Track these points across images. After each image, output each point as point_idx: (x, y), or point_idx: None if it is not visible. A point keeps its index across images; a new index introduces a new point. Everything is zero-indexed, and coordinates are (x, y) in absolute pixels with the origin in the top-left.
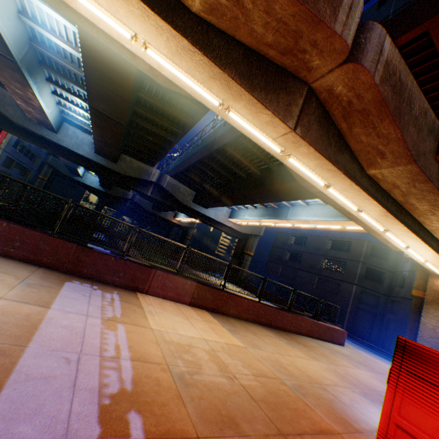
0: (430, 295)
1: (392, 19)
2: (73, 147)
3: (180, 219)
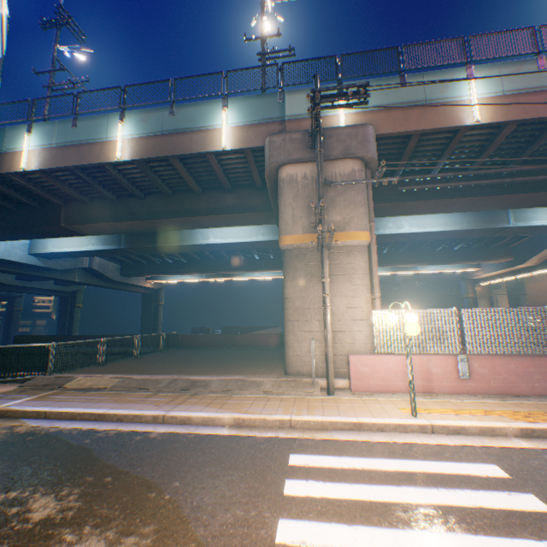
0: (477, 295)
1: None
2: None
3: (176, 280)
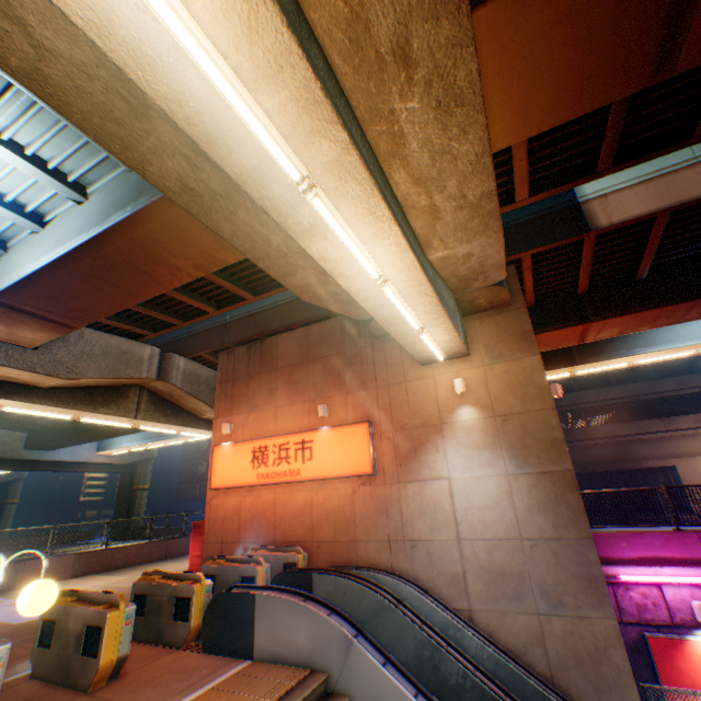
0: None
1: (187, 338)
2: None
3: None
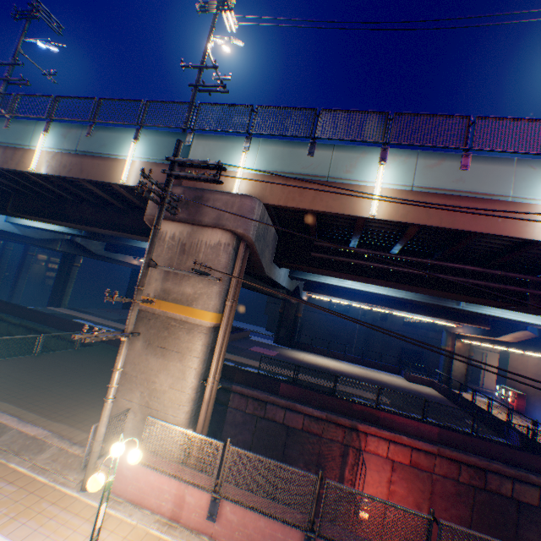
0: (456, 350)
1: None
2: (282, 280)
3: None
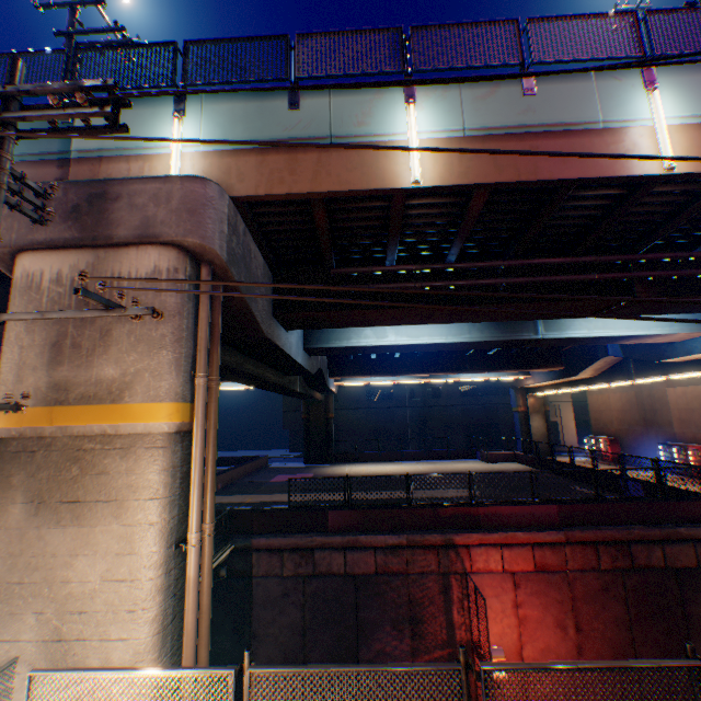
0: (530, 408)
1: None
2: (296, 353)
3: None
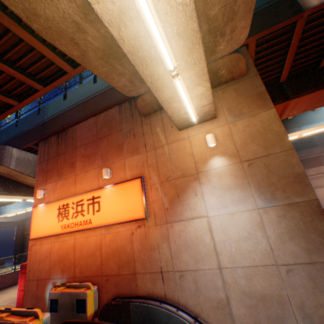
0: None
1: (20, 136)
2: None
3: None
